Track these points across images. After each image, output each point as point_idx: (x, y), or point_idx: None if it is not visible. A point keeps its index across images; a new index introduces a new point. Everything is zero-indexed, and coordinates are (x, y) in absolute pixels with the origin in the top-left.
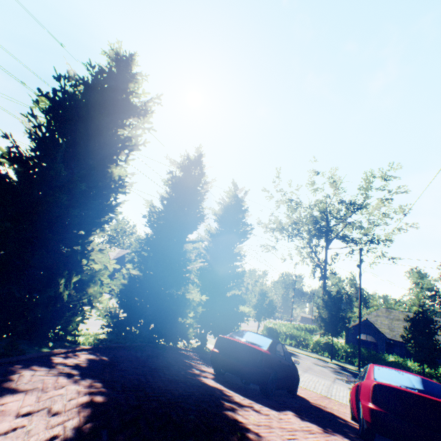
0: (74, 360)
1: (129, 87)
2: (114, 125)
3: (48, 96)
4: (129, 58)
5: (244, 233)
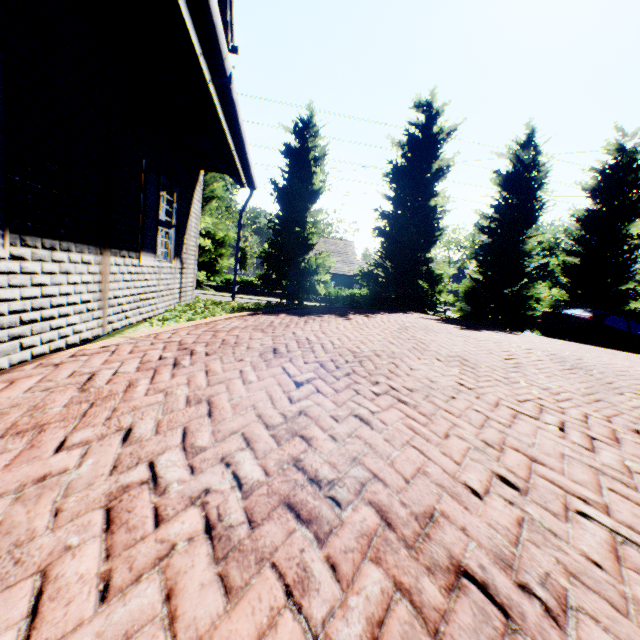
0: None
1: (433, 130)
2: (429, 170)
3: (389, 174)
4: (429, 95)
5: (636, 203)
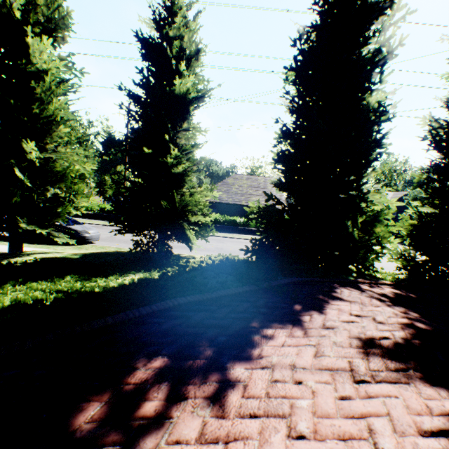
0: (379, 290)
1: None
2: (355, 49)
3: (291, 68)
4: None
5: None
